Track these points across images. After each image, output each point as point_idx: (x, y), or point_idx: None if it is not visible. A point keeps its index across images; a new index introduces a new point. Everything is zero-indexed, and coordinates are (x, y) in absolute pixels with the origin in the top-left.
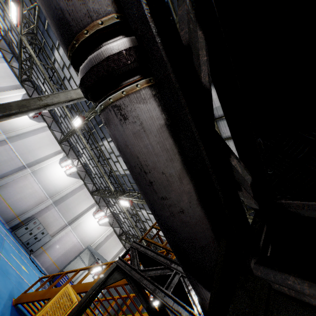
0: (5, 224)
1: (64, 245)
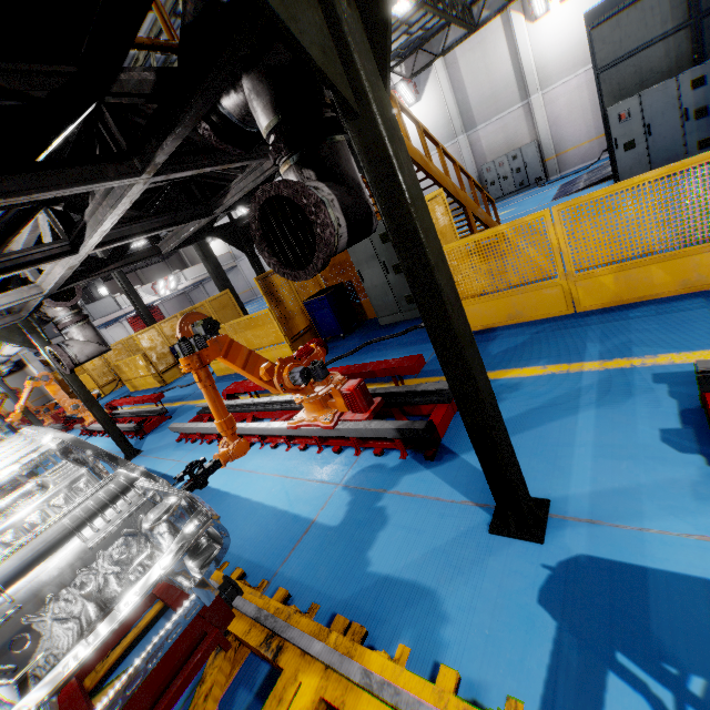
0: None
1: (574, 110)
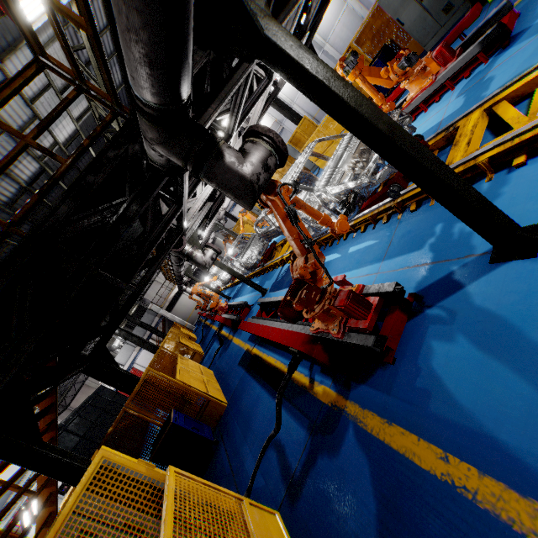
0: None
1: None
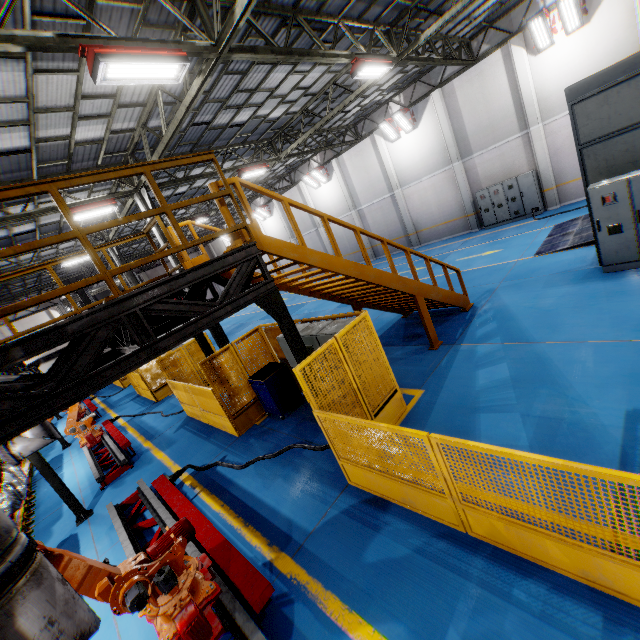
0: (471, 232)
1: None
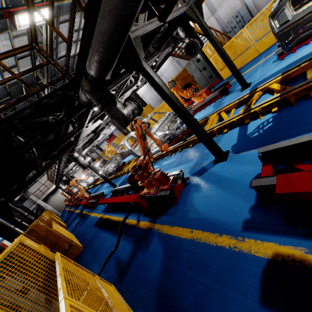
0: None
1: None
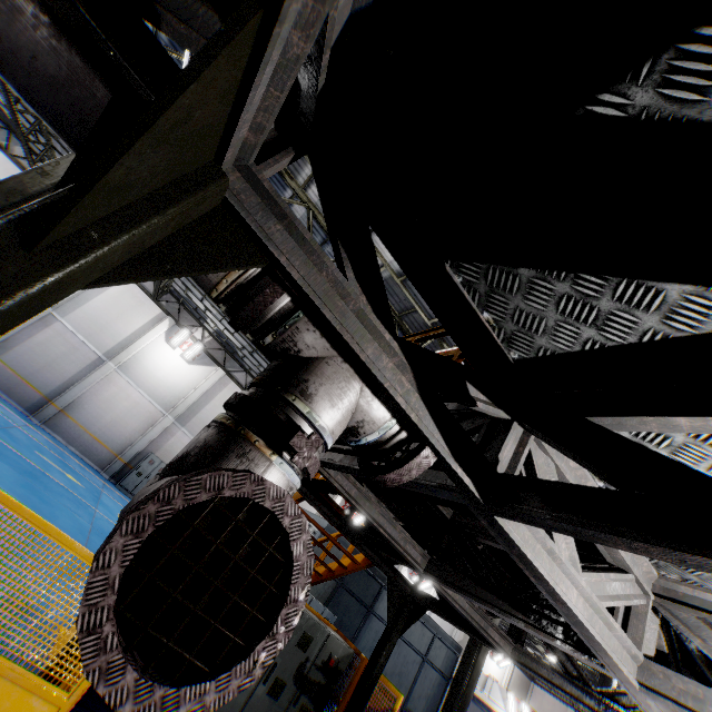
0: (100, 473)
1: None
